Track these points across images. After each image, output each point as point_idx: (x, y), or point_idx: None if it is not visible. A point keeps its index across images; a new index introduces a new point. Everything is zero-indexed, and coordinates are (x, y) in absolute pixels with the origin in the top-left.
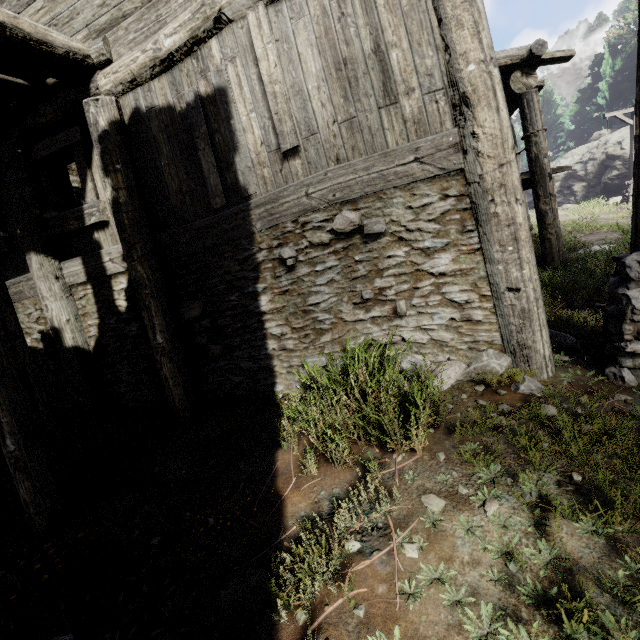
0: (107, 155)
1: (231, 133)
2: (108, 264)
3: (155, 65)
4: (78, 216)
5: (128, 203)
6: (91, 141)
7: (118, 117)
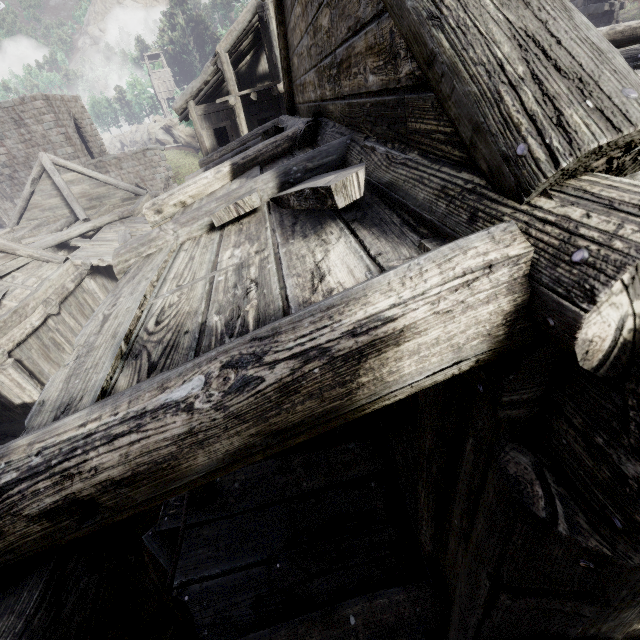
0: None
1: None
2: None
3: None
4: None
5: None
6: None
7: None
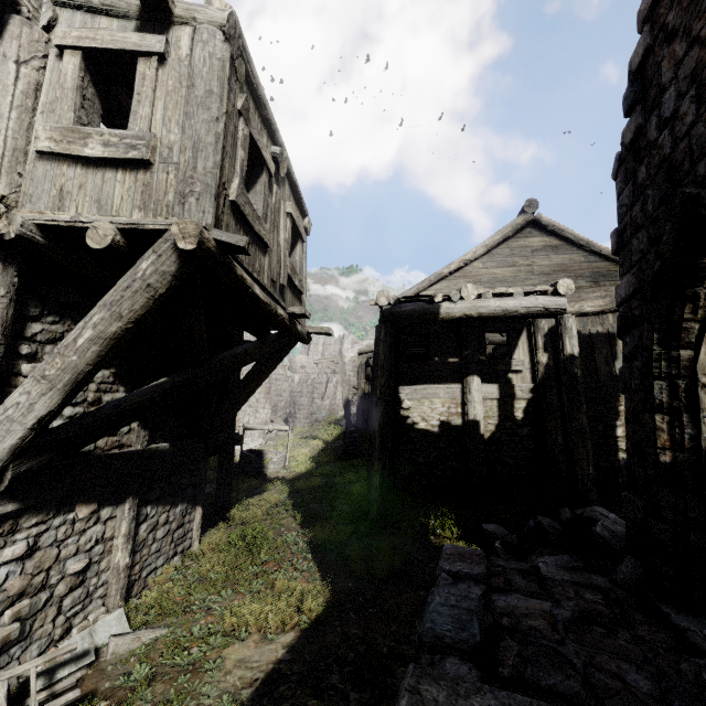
0: (547, 343)
1: (615, 351)
2: (518, 392)
3: (576, 313)
4: (507, 364)
5: (553, 367)
6: (521, 331)
7: (548, 327)
